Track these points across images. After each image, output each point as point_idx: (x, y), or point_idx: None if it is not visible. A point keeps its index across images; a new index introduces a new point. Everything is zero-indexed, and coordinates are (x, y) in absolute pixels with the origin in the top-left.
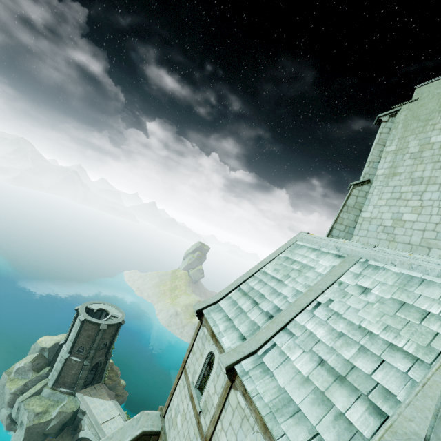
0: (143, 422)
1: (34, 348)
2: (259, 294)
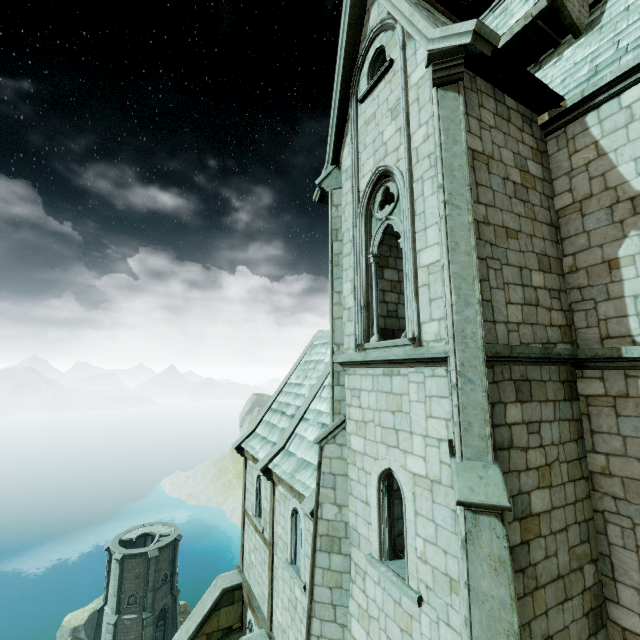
0: (221, 582)
1: (61, 635)
2: (286, 404)
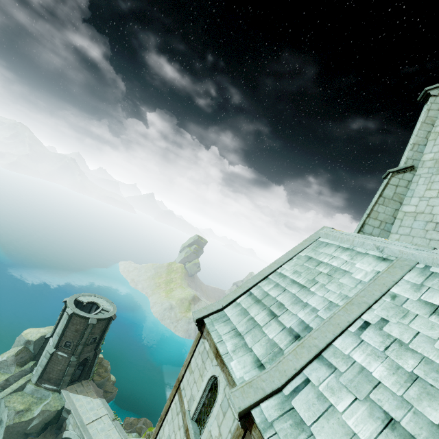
0: None
1: (19, 340)
2: (277, 303)
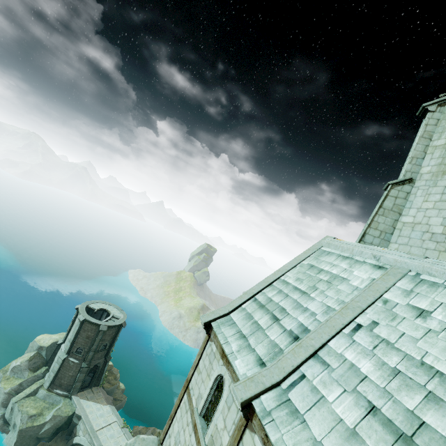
0: None
1: (32, 346)
2: (279, 308)
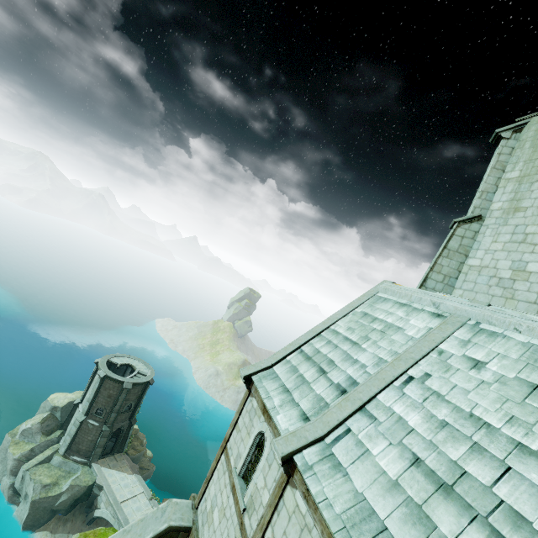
0: (170, 513)
1: (44, 406)
2: (327, 360)
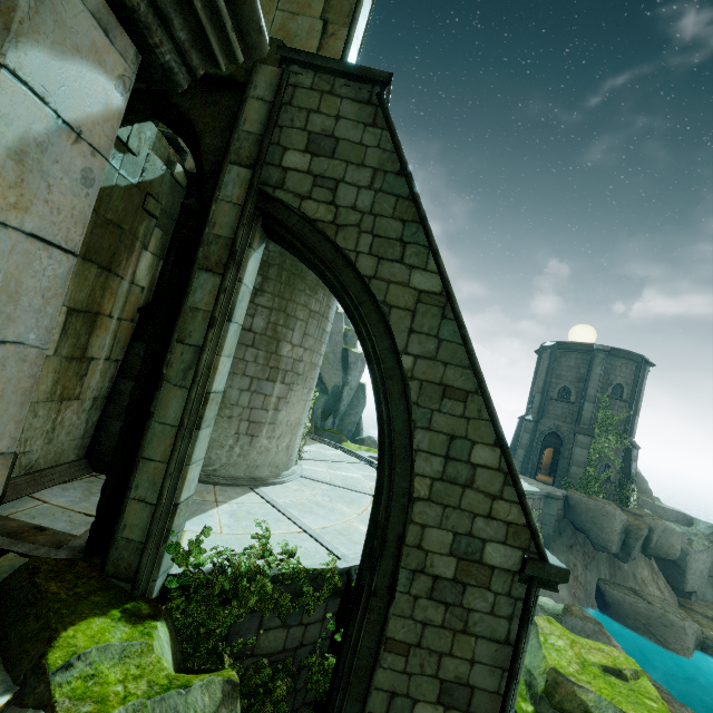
0: None
1: None
2: None
